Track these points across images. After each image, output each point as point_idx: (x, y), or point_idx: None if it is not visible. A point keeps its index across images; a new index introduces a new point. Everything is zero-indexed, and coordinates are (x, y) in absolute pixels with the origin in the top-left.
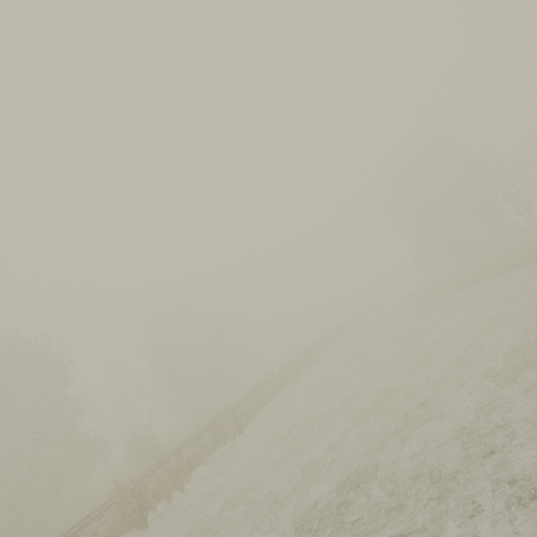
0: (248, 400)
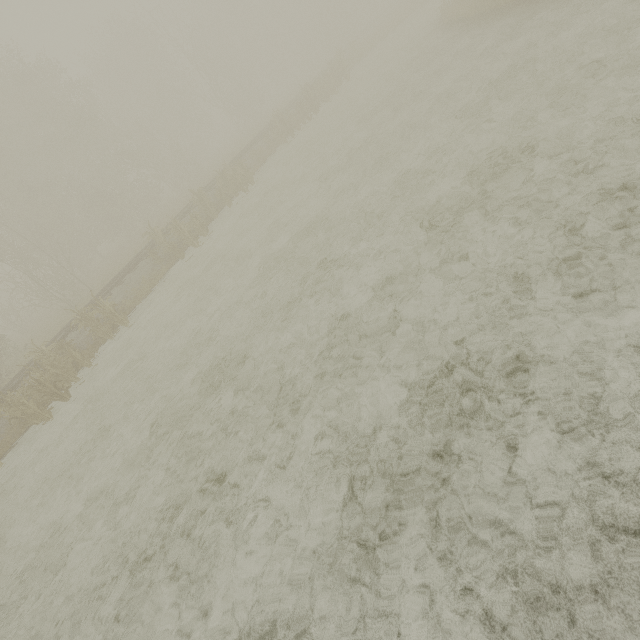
0: (87, 317)
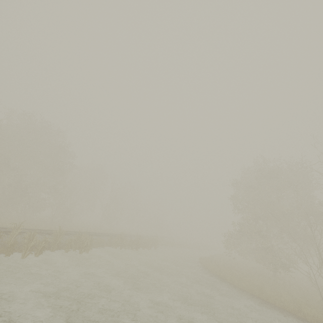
0: None
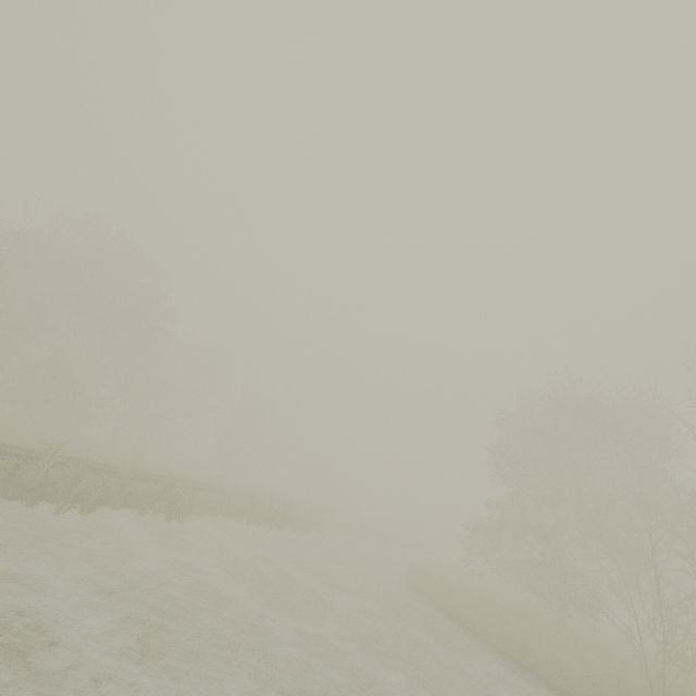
0: None
